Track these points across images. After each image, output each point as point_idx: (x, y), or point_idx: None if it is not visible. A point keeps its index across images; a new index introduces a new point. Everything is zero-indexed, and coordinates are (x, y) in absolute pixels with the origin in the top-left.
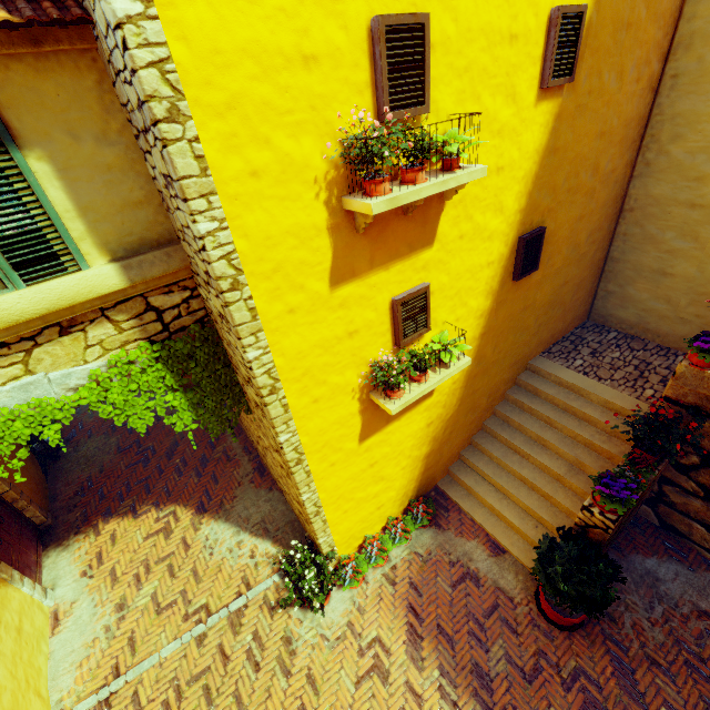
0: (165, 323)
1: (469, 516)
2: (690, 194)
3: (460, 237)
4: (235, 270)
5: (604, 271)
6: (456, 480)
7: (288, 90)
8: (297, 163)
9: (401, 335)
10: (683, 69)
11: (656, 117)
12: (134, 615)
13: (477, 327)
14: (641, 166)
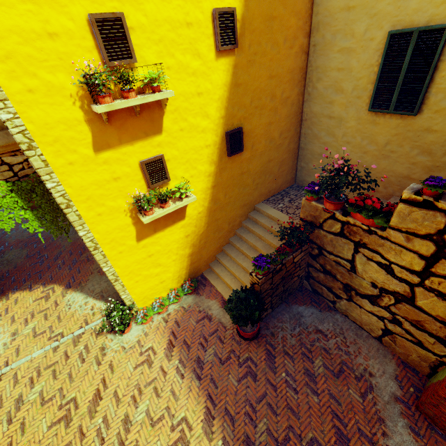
0: (15, 172)
1: (216, 288)
2: (328, 111)
3: (181, 130)
4: (29, 139)
5: (298, 155)
6: (213, 271)
7: (43, 50)
8: (57, 86)
9: (149, 182)
10: (317, 41)
11: (309, 68)
12: (21, 338)
13: (208, 182)
14: (307, 95)
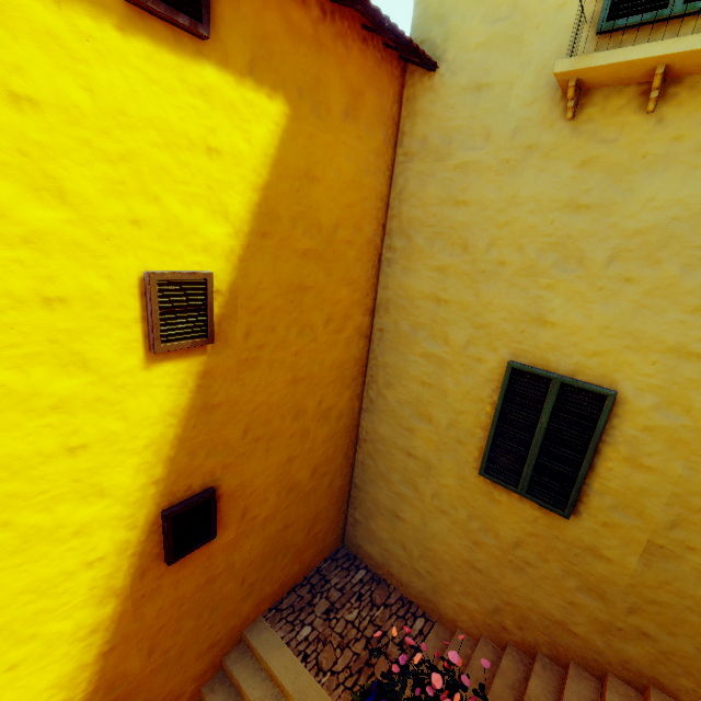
0: None
1: None
2: (406, 442)
3: None
4: None
5: (350, 495)
6: None
7: None
8: None
9: None
10: (386, 326)
11: (372, 359)
12: None
13: (87, 649)
14: (367, 401)
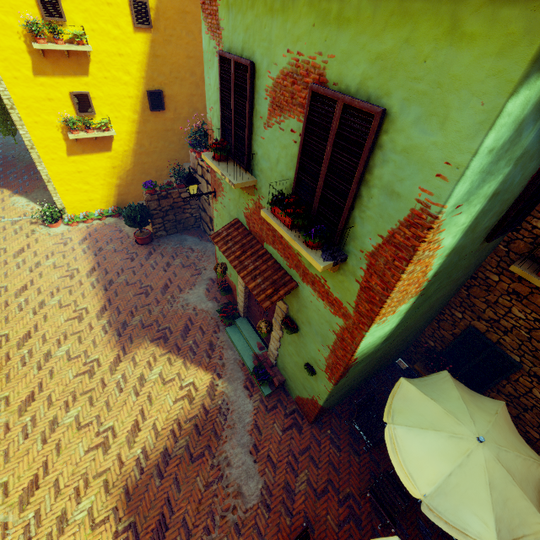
0: None
1: None
2: None
3: (105, 78)
4: None
5: None
6: None
7: (1, 0)
8: (9, 25)
9: (77, 110)
10: None
11: None
12: None
13: (133, 127)
14: None
